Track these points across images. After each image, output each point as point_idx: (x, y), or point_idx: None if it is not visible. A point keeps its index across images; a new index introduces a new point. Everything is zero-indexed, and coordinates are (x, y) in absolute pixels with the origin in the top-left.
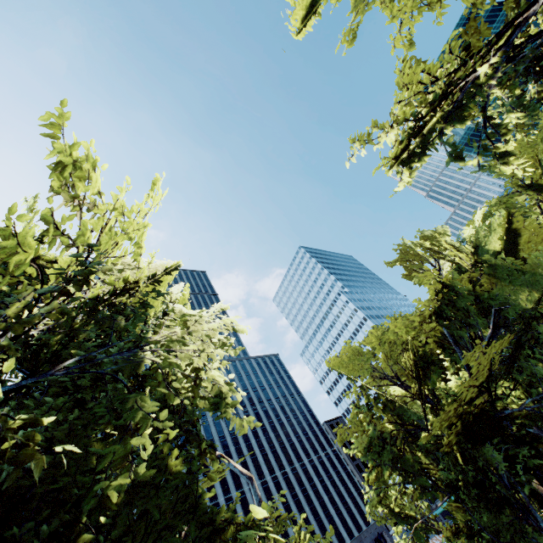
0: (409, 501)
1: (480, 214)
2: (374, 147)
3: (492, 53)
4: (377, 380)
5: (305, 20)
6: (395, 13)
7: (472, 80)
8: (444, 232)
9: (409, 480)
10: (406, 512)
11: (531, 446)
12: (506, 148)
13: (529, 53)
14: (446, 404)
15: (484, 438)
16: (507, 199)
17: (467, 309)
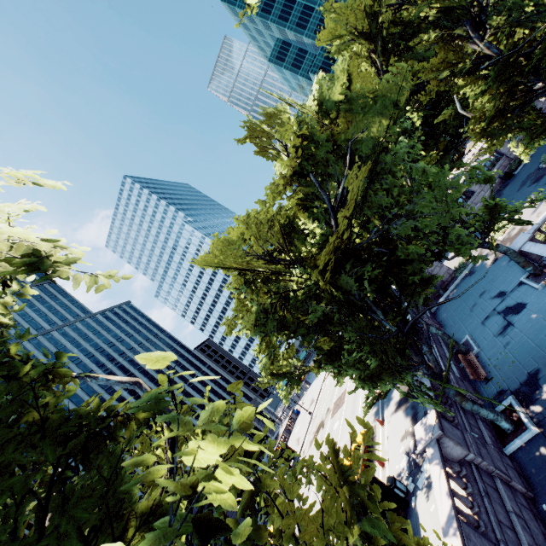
0: (284, 361)
1: (316, 80)
2: None
3: None
4: None
5: None
6: None
7: None
8: (284, 109)
9: (289, 336)
10: (284, 369)
11: (376, 263)
12: None
13: None
14: None
15: (344, 272)
16: (343, 47)
17: (324, 157)
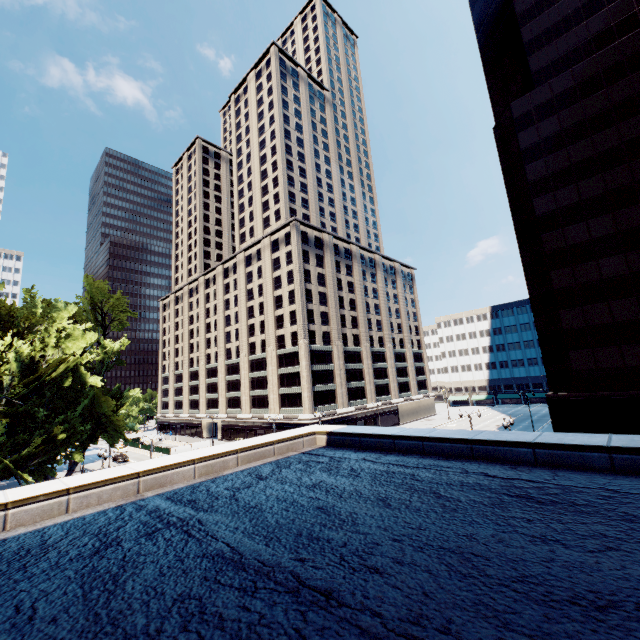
0: None
1: None
2: None
3: None
4: None
5: None
6: None
7: None
8: None
9: None
10: None
11: None
12: None
13: None
14: None
15: None
16: None
17: None
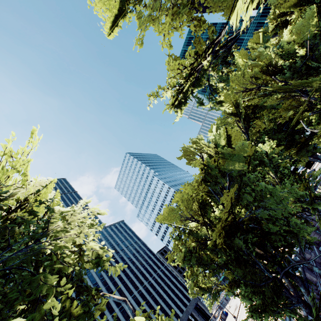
0: (208, 279)
1: (214, 127)
2: (161, 99)
3: (207, 55)
4: (182, 221)
5: (113, 29)
6: (160, 30)
7: (201, 67)
8: (200, 137)
9: (206, 268)
10: (207, 285)
11: (252, 233)
12: (220, 99)
13: (221, 54)
14: (216, 223)
15: (234, 235)
16: (224, 121)
17: (217, 175)
